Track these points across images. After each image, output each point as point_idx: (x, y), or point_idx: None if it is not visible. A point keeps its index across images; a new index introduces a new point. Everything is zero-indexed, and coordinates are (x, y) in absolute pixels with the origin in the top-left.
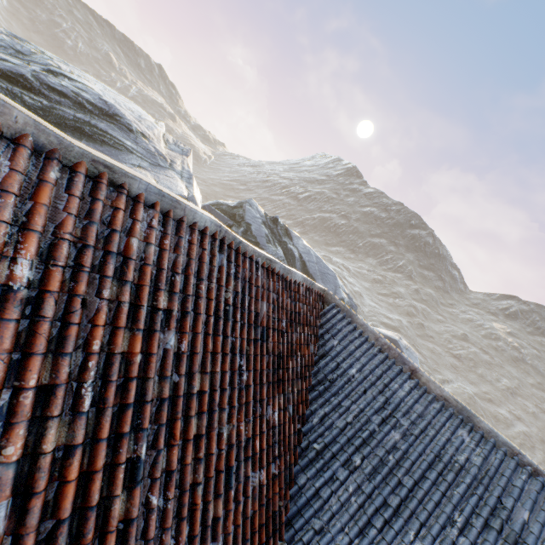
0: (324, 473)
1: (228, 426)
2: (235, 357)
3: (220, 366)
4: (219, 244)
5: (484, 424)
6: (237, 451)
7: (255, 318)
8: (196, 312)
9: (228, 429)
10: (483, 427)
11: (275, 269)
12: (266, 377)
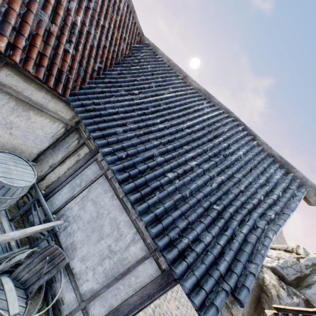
0: (111, 89)
1: None
2: None
3: None
4: None
5: (216, 100)
6: None
7: None
8: None
9: None
10: (215, 102)
11: None
12: None
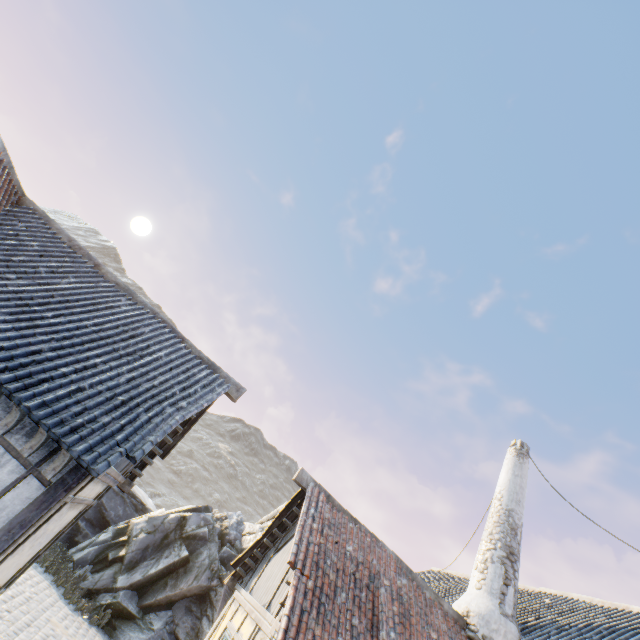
0: None
1: None
2: None
3: None
4: None
5: (141, 298)
6: None
7: None
8: None
9: None
10: (139, 300)
11: None
12: None
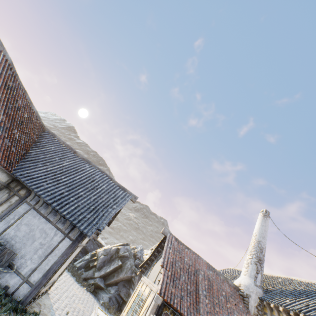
0: (34, 164)
1: (2, 116)
2: (9, 101)
3: (4, 99)
4: (10, 68)
5: (93, 164)
6: (3, 126)
7: (17, 101)
8: (1, 76)
9: (2, 117)
10: (92, 164)
11: (26, 96)
12: (16, 122)
